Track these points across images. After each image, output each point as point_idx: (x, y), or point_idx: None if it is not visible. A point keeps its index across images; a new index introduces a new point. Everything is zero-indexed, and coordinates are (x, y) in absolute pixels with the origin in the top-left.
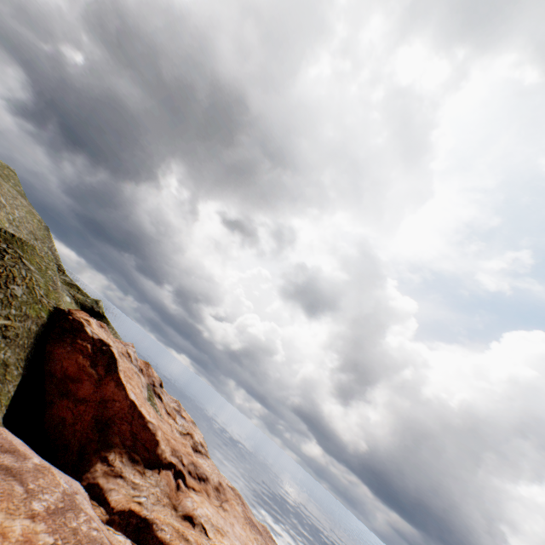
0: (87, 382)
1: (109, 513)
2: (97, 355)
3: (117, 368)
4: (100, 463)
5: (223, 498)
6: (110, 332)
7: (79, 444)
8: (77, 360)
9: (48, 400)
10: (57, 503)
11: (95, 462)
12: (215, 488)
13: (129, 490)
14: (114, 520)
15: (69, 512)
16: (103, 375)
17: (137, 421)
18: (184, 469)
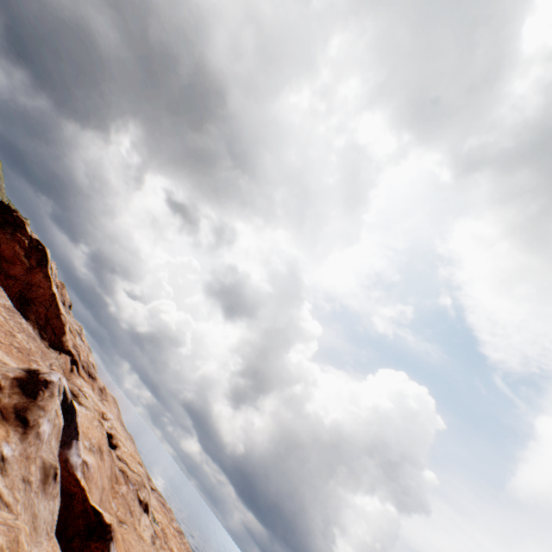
0: (19, 266)
1: None
2: (32, 250)
3: (48, 265)
4: None
5: (104, 398)
6: None
7: None
8: (14, 247)
9: None
10: (10, 306)
11: None
12: (100, 389)
13: None
14: None
15: (17, 314)
16: (35, 266)
17: (53, 310)
18: (80, 362)
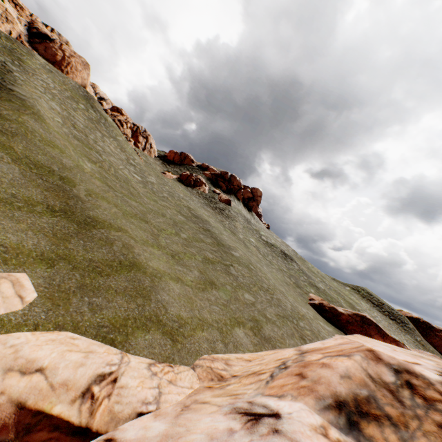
0: None
1: None
2: None
3: None
4: None
5: None
6: None
7: None
8: None
9: None
10: None
11: None
12: None
13: None
14: None
15: None
16: None
17: None
18: None
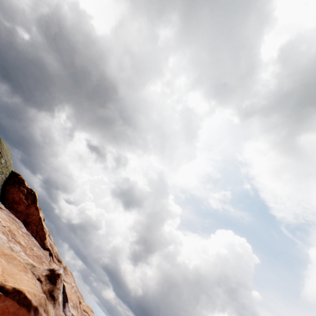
0: (23, 205)
1: None
2: (29, 195)
3: (37, 202)
4: None
5: (66, 273)
6: None
7: None
8: (20, 195)
9: None
10: (27, 232)
11: None
12: (64, 267)
13: None
14: None
15: (30, 236)
16: (30, 204)
17: (40, 226)
18: (53, 253)
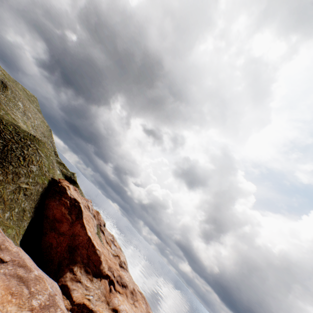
0: (65, 223)
1: (72, 304)
2: (72, 208)
3: (82, 216)
4: (69, 272)
5: (135, 299)
6: (79, 193)
7: (58, 259)
8: (61, 210)
9: (44, 232)
10: (45, 301)
11: (66, 272)
12: (131, 292)
13: (84, 290)
14: (74, 309)
15: (51, 307)
16: (74, 220)
17: (91, 249)
18: (114, 279)
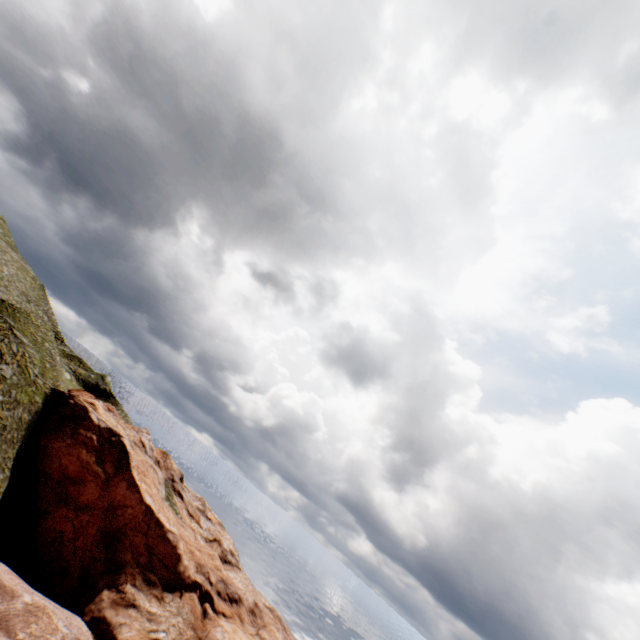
0: (91, 484)
1: None
2: (104, 448)
3: (129, 464)
4: (108, 589)
5: (260, 623)
6: (119, 416)
7: (81, 565)
8: (79, 456)
9: (41, 509)
10: None
11: (101, 589)
12: (250, 610)
13: (144, 624)
14: None
15: None
16: (112, 474)
17: (154, 531)
18: (212, 589)
